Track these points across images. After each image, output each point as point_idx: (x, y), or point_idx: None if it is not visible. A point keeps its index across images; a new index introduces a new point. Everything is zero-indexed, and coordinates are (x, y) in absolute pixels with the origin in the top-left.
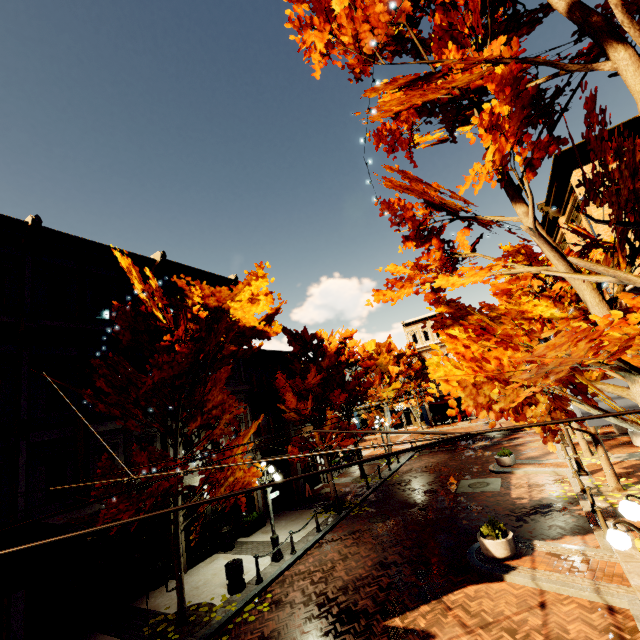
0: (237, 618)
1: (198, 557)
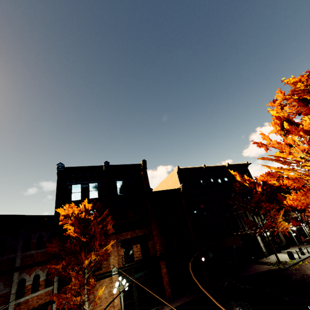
0: (297, 264)
1: (269, 253)
